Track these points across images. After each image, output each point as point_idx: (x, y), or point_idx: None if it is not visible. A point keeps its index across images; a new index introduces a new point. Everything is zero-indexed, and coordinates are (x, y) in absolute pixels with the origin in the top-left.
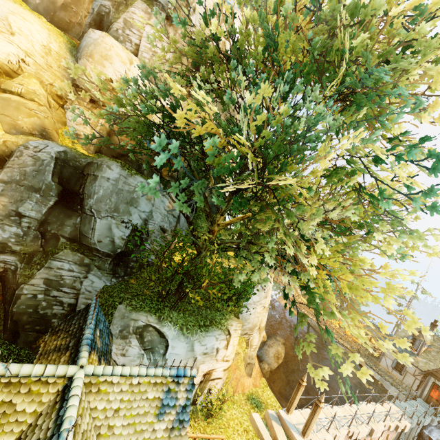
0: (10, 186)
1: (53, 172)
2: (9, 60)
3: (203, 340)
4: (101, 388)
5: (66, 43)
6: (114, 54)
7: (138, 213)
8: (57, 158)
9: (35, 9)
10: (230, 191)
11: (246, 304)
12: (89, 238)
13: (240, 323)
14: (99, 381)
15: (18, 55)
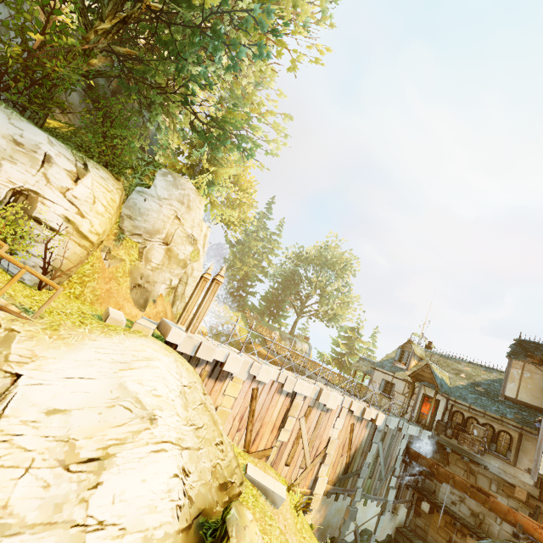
0: None
1: None
2: None
3: (18, 121)
4: None
5: None
6: None
7: None
8: None
9: None
10: None
11: (144, 192)
12: None
13: (119, 185)
14: None
15: None
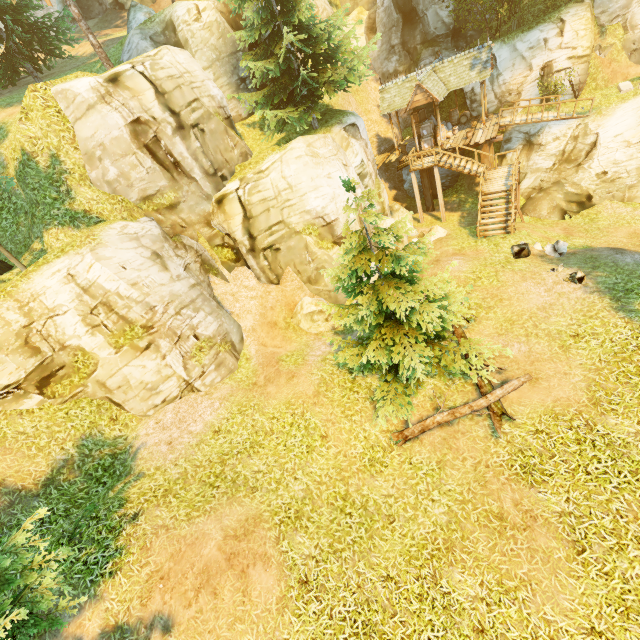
0: (383, 37)
1: (394, 7)
2: None
3: (525, 38)
4: (440, 71)
5: None
6: None
7: None
8: None
9: None
10: None
11: None
12: (430, 33)
13: (585, 6)
14: (439, 68)
15: None
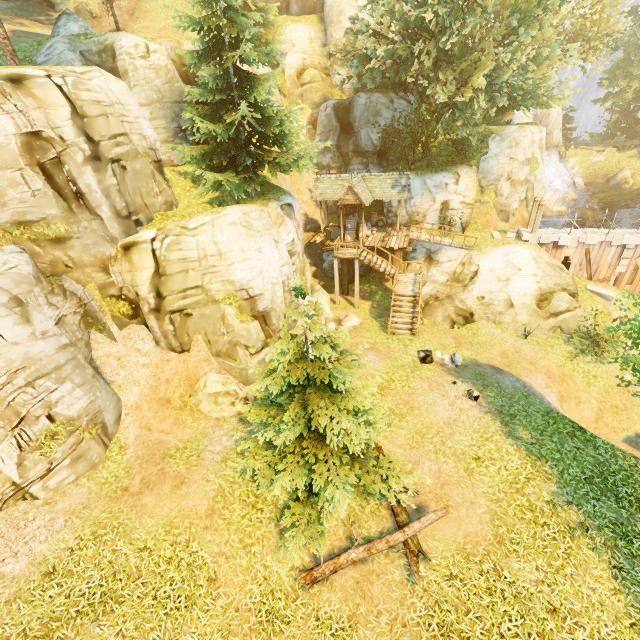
0: (322, 135)
1: (335, 116)
2: (299, 65)
3: (432, 178)
4: (368, 180)
5: (317, 25)
6: (344, 6)
7: (383, 119)
8: (334, 107)
9: (296, 16)
10: (432, 64)
11: (485, 159)
12: (361, 146)
13: (473, 170)
14: (367, 178)
15: (301, 58)
